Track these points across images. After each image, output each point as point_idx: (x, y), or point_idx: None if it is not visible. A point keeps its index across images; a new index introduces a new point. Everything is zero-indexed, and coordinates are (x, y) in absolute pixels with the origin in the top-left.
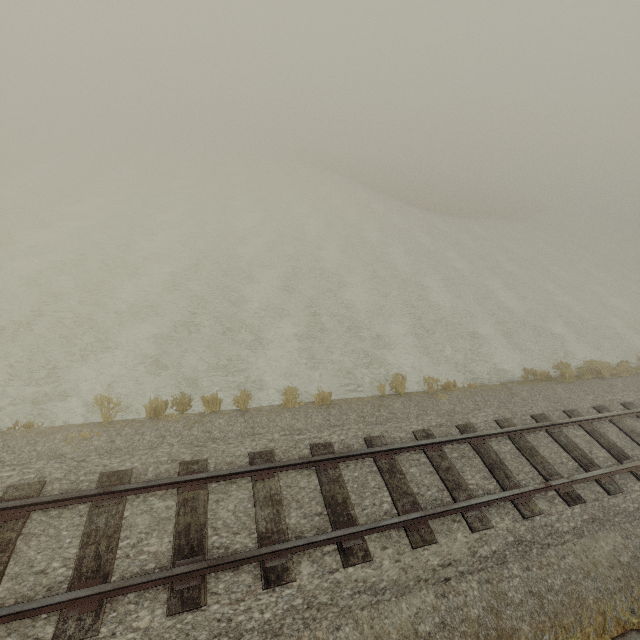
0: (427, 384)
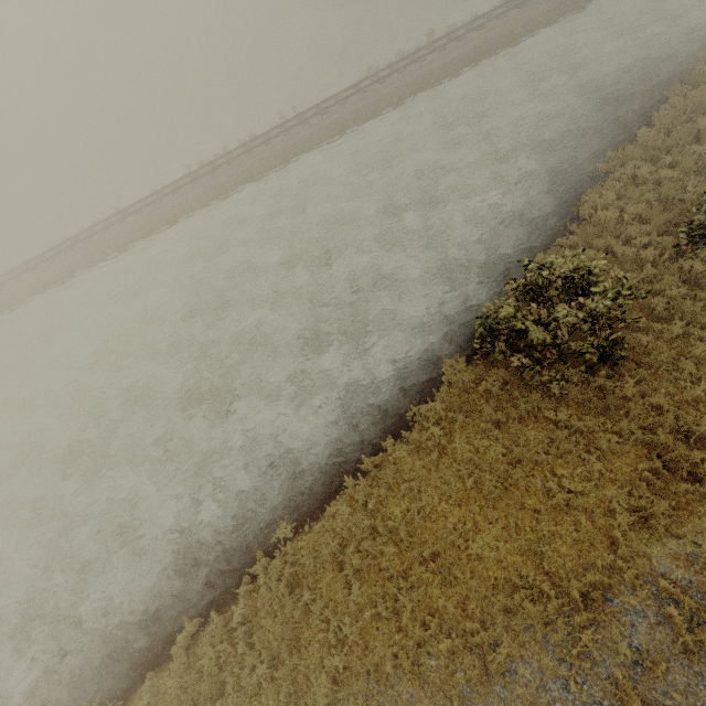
0: (293, 112)
